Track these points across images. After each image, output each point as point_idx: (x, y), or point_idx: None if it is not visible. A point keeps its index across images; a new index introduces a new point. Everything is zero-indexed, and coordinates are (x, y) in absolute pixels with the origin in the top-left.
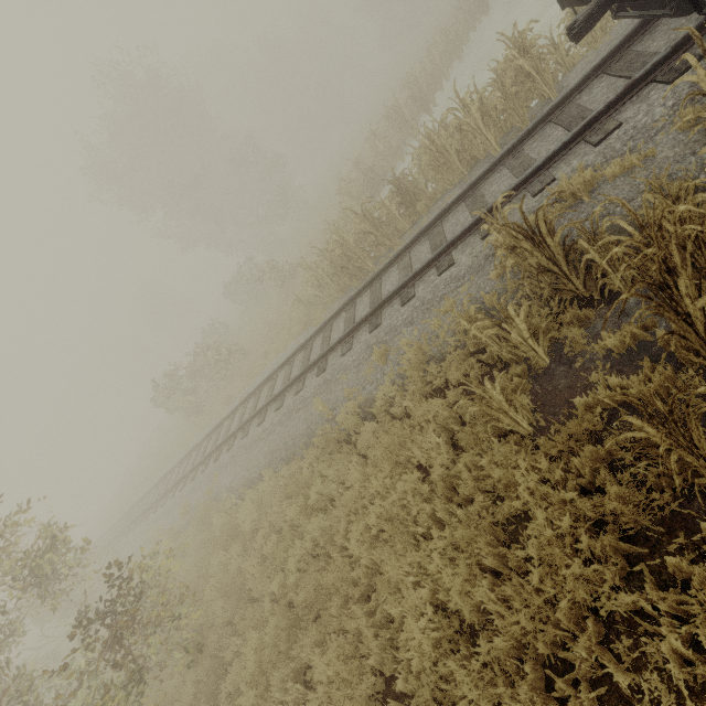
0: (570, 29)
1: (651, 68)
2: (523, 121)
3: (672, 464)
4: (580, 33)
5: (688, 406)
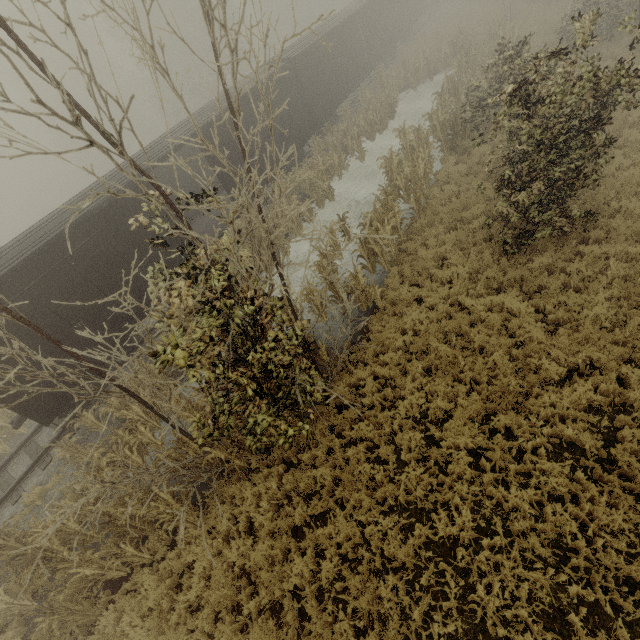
0: (12, 423)
1: (61, 432)
2: (6, 449)
3: (54, 627)
4: (18, 426)
5: (55, 601)
